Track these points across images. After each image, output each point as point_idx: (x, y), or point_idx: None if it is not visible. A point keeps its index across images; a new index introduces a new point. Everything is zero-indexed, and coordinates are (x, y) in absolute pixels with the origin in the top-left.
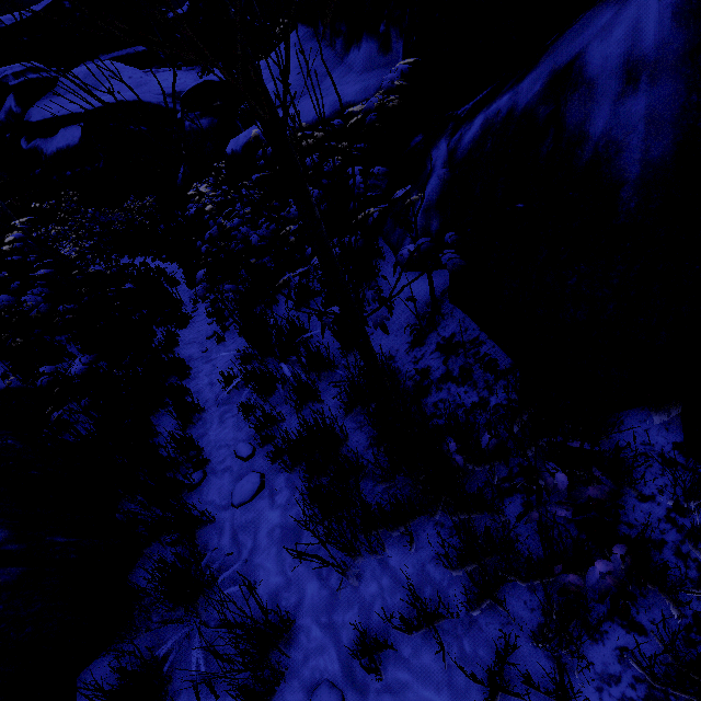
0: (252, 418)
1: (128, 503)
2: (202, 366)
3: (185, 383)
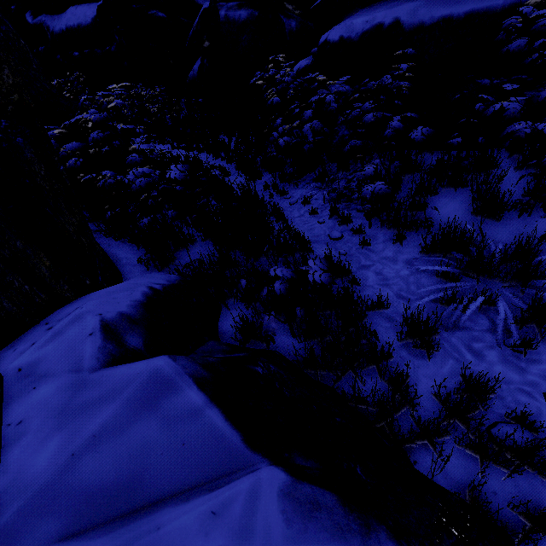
0: (530, 357)
1: (421, 455)
2: (360, 272)
3: (358, 292)
